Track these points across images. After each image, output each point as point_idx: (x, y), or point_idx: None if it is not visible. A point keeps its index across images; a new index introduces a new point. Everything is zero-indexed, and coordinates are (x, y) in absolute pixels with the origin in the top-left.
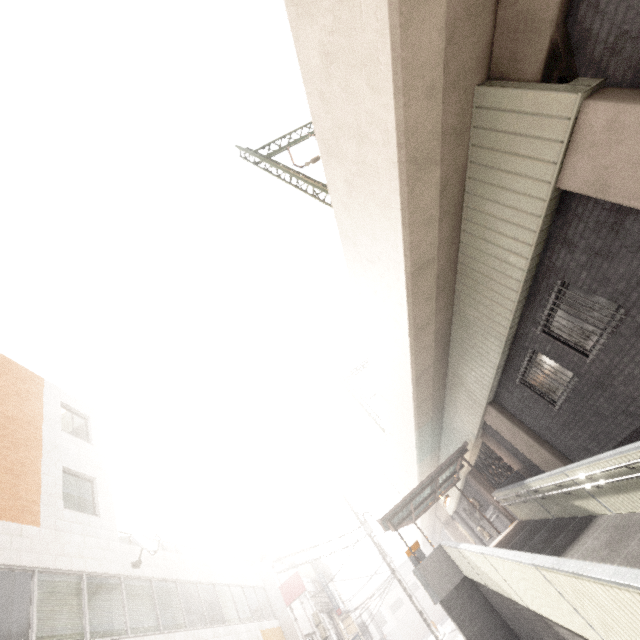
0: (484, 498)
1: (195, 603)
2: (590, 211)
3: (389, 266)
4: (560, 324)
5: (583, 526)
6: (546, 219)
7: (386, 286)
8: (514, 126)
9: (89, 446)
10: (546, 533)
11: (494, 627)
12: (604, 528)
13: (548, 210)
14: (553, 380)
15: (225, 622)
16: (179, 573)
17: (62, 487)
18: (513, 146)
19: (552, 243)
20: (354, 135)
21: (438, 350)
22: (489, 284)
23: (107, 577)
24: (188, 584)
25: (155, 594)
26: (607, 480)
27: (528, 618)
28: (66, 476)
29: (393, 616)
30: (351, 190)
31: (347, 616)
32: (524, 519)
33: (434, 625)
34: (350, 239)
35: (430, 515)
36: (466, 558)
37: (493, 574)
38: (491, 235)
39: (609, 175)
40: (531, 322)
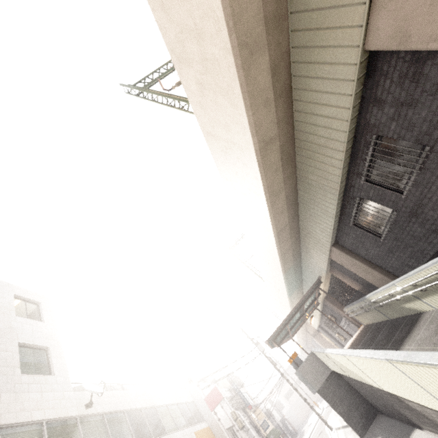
0: (337, 314)
1: (141, 424)
2: (394, 67)
3: (242, 147)
4: (378, 171)
5: (414, 322)
6: (358, 82)
7: (243, 165)
8: (323, 1)
9: (41, 324)
10: (386, 331)
11: (357, 403)
12: (431, 320)
13: (359, 73)
14: (377, 218)
15: (166, 432)
16: (126, 404)
17: (20, 358)
18: (324, 21)
19: (365, 104)
20: (194, 35)
21: (290, 211)
22: (320, 150)
23: (65, 420)
24: (134, 411)
25: (107, 424)
26: (429, 284)
27: (383, 396)
28: (23, 349)
29: (288, 402)
30: (202, 89)
31: (255, 409)
32: (368, 323)
33: (315, 404)
34: (210, 133)
35: (303, 331)
36: (331, 359)
37: (353, 368)
38: (317, 108)
39: (408, 24)
40: (356, 175)
